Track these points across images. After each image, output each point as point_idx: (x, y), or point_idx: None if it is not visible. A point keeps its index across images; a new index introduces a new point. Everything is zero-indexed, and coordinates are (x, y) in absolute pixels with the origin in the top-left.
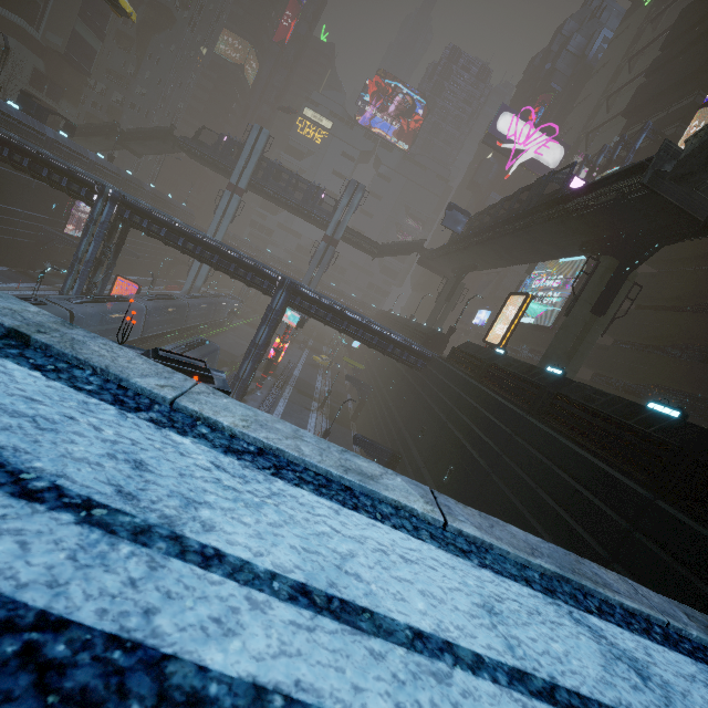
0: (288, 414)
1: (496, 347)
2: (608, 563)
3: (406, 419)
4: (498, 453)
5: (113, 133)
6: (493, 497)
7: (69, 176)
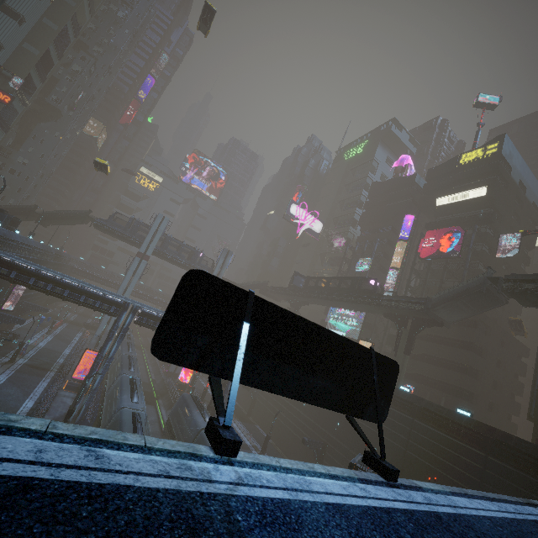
0: None
1: None
2: (481, 483)
3: (315, 416)
4: (406, 439)
5: (31, 213)
6: (415, 463)
7: (102, 299)
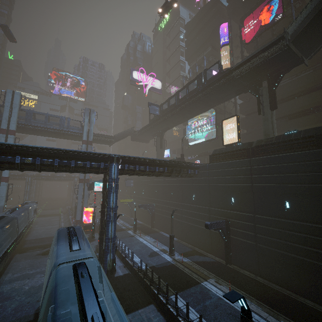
0: (130, 245)
1: (236, 144)
2: None
3: (207, 202)
4: None
5: None
6: None
7: None
